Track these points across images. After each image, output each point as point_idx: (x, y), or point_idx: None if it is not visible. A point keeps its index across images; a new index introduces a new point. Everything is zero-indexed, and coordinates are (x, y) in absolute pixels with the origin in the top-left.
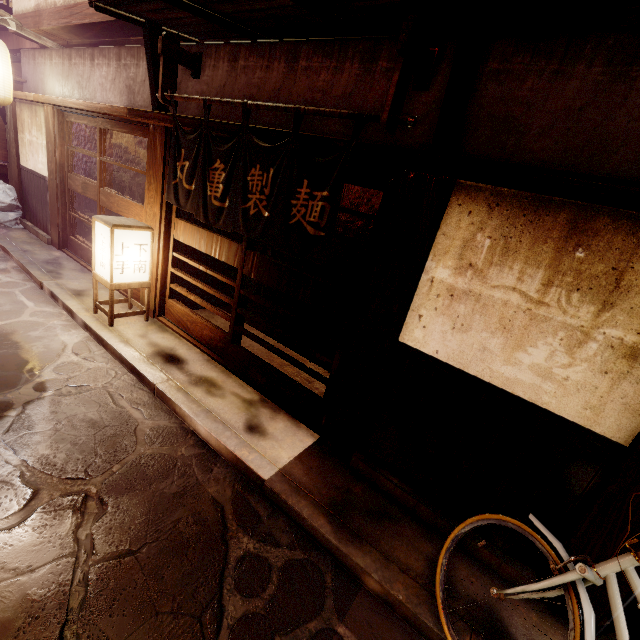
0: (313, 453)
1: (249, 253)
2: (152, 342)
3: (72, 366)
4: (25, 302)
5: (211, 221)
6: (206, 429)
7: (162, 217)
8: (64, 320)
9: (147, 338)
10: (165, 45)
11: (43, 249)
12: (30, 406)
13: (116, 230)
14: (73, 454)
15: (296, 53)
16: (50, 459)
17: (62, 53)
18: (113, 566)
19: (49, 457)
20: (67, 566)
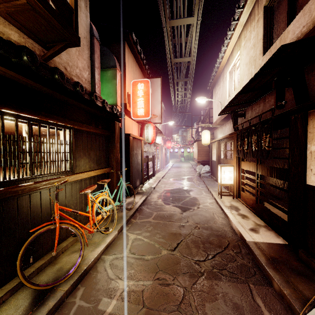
0: (278, 245)
1: (258, 165)
2: (231, 203)
3: (207, 206)
4: (203, 193)
5: (245, 157)
6: (234, 224)
7: (237, 162)
8: (210, 197)
9: (230, 202)
10: (233, 115)
11: (213, 182)
12: (194, 210)
13: (222, 167)
14: (198, 219)
15: (265, 99)
16: (193, 218)
17: (220, 127)
18: (195, 237)
19: (193, 218)
20: (187, 233)
